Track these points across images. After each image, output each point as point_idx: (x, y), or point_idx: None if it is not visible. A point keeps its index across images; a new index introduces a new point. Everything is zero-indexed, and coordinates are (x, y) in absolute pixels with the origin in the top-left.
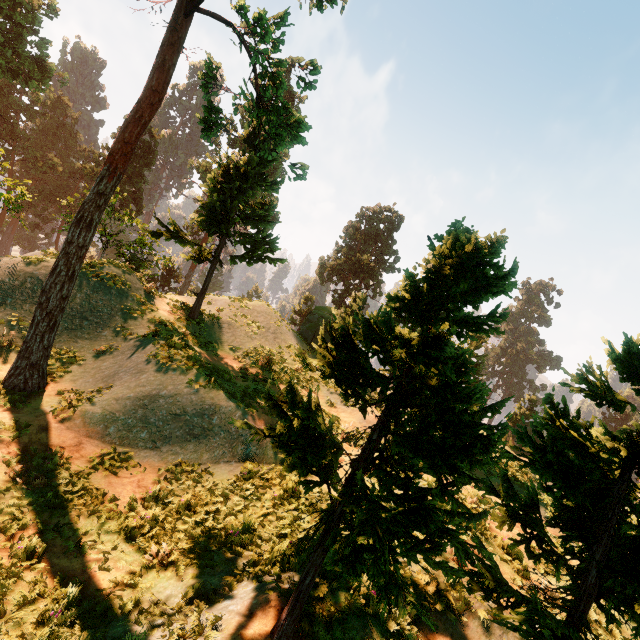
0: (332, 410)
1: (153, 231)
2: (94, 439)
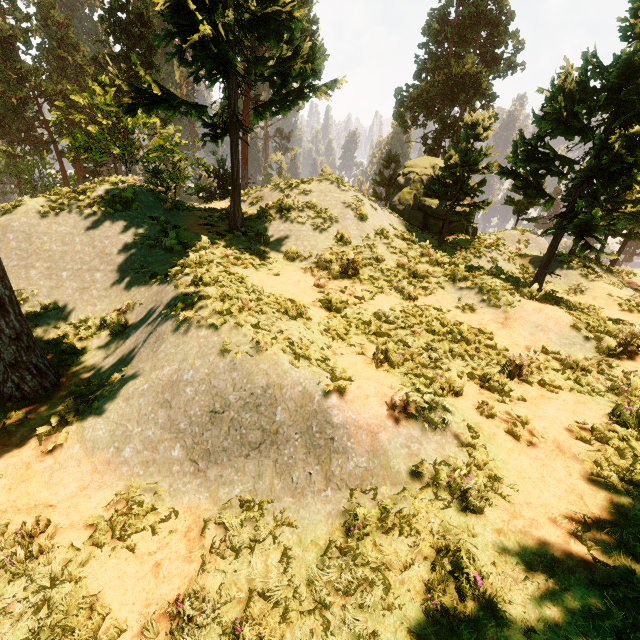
0: (473, 319)
1: (122, 105)
2: (104, 474)
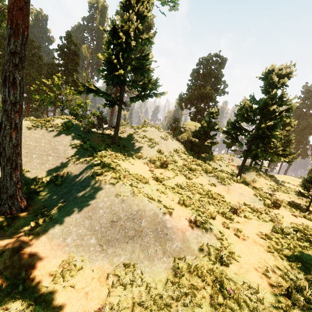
0: (215, 189)
1: (77, 90)
2: (56, 251)
